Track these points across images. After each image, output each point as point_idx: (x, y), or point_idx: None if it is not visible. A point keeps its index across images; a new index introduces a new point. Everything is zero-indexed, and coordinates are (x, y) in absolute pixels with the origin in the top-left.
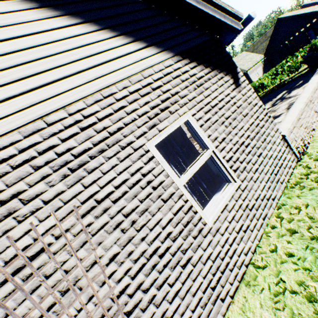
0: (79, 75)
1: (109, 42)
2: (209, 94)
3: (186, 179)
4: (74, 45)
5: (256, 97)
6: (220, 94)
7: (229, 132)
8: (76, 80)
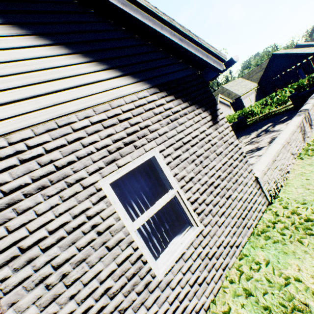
0: (33, 99)
1: (78, 67)
2: (183, 130)
3: (141, 221)
4: (35, 67)
5: (233, 136)
6: (195, 130)
7: (199, 171)
8: (28, 105)
